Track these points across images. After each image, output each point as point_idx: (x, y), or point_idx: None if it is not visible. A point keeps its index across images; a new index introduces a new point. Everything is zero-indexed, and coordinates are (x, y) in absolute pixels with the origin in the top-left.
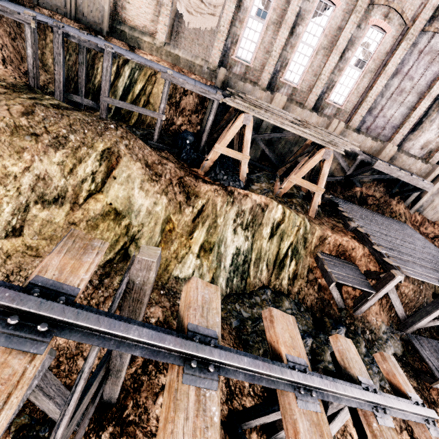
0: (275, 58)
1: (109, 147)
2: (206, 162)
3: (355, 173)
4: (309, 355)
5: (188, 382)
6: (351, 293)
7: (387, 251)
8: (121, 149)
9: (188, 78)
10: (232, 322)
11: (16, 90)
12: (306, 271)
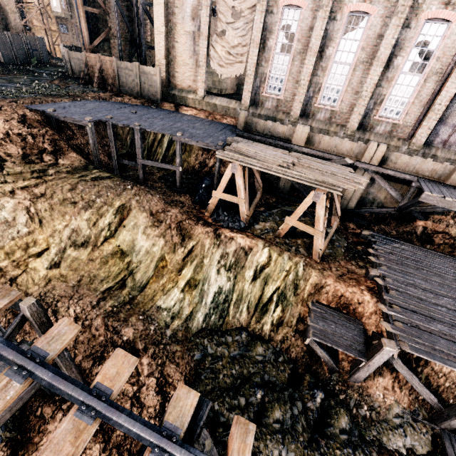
0: (304, 86)
1: (124, 203)
2: (209, 205)
3: (405, 205)
4: (255, 406)
5: (7, 375)
6: (350, 356)
7: (397, 313)
8: (133, 203)
9: (211, 128)
10: (195, 355)
11: (74, 172)
12: (295, 319)
